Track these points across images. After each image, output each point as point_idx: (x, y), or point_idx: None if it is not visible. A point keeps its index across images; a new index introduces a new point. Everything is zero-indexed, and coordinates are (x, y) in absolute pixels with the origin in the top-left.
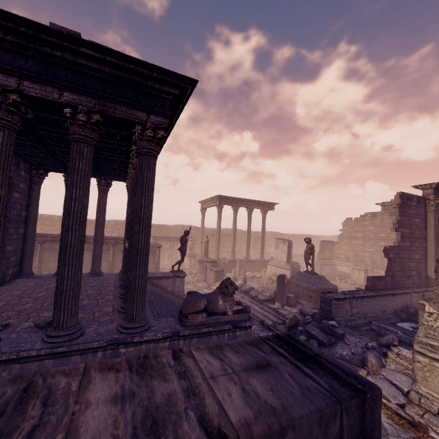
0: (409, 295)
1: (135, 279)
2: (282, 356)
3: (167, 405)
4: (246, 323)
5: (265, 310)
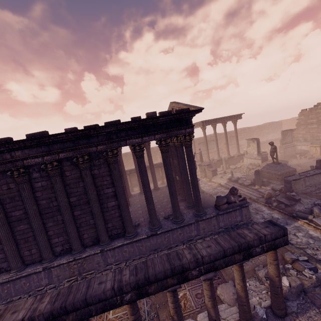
0: None
1: (197, 197)
2: (270, 225)
3: (256, 233)
4: (246, 204)
5: (249, 190)
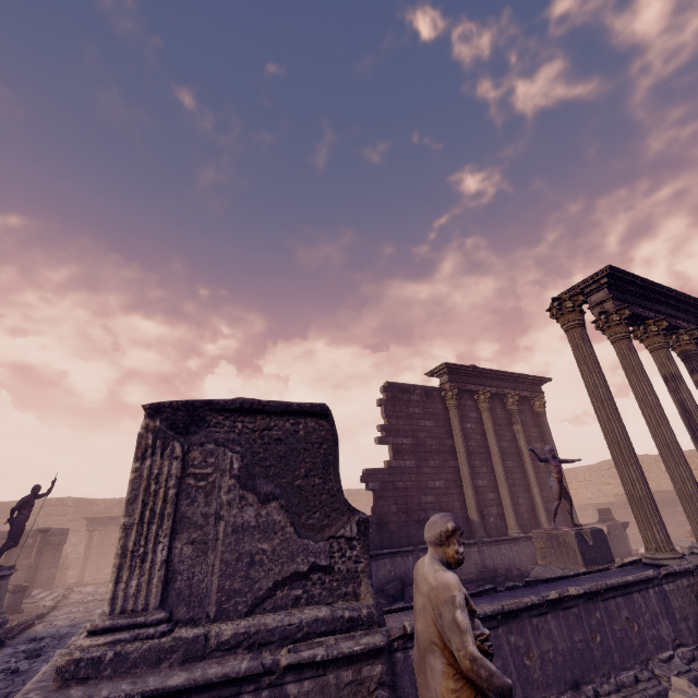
0: (414, 556)
1: None
2: None
3: None
4: None
5: None
